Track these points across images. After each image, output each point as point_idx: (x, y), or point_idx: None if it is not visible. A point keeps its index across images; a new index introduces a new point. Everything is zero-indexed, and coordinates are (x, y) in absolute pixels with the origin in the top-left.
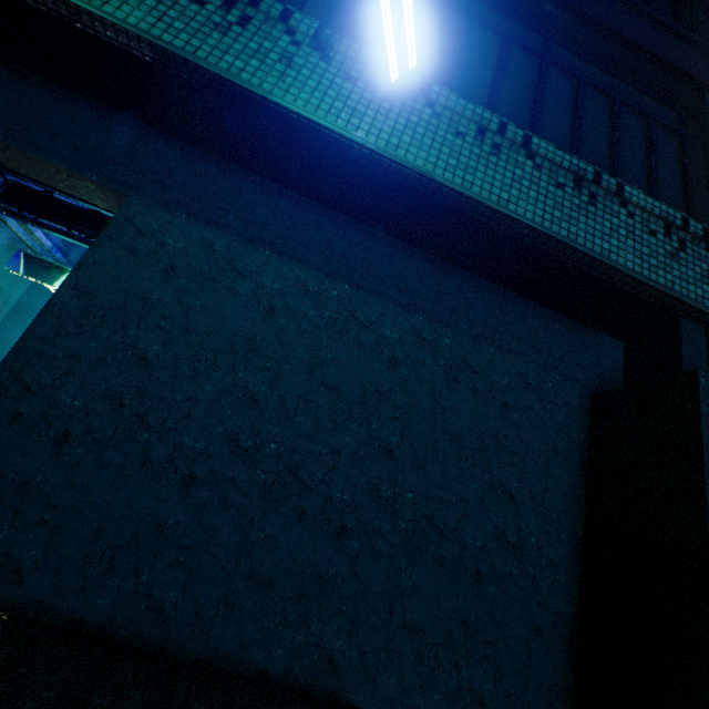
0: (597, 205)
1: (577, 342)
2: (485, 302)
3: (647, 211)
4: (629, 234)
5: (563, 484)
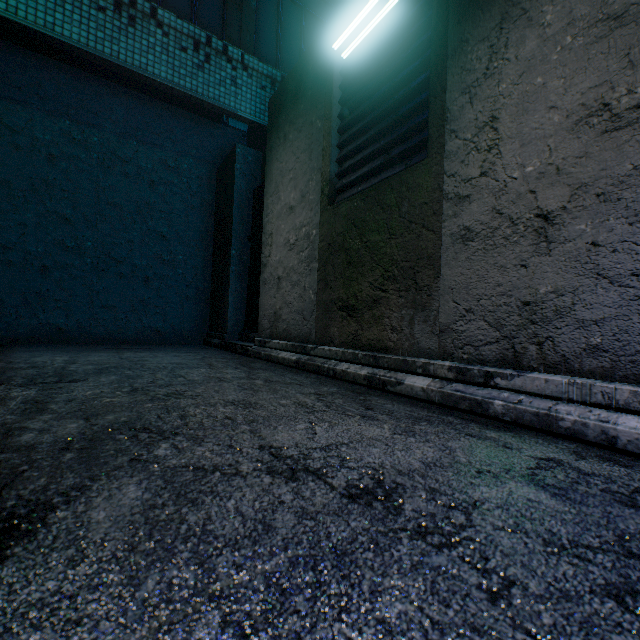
0: (137, 27)
1: (206, 134)
2: (125, 106)
3: (179, 31)
4: (165, 51)
5: (199, 226)
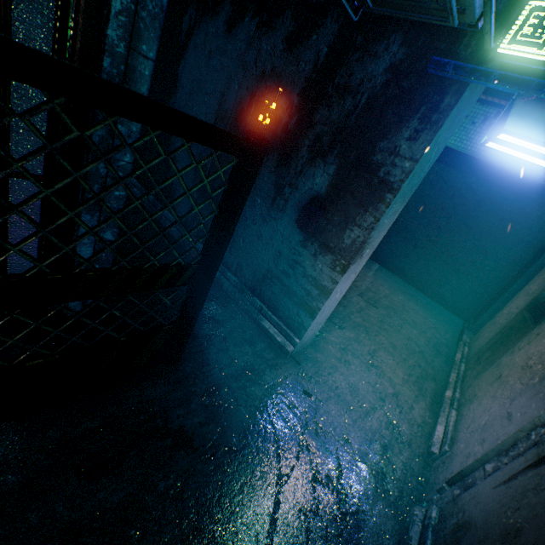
0: None
1: None
2: None
3: None
4: None
5: (517, 254)
